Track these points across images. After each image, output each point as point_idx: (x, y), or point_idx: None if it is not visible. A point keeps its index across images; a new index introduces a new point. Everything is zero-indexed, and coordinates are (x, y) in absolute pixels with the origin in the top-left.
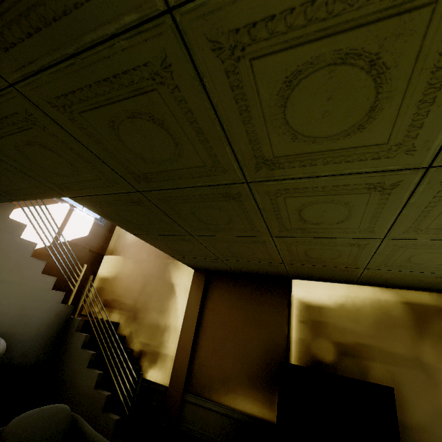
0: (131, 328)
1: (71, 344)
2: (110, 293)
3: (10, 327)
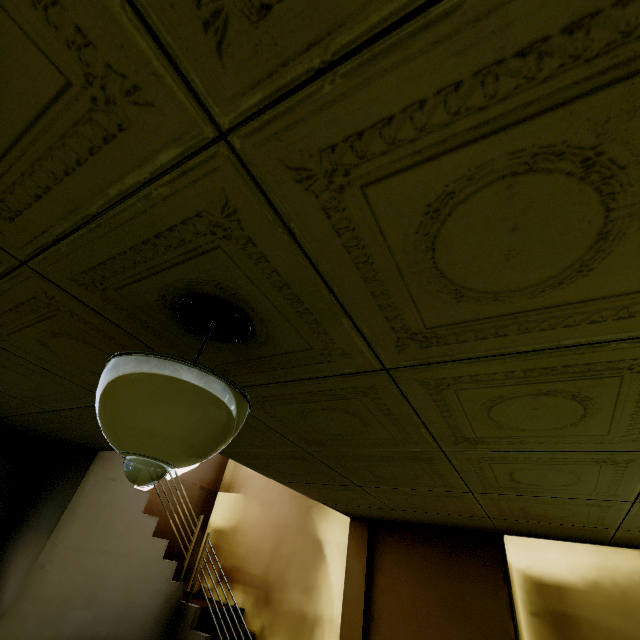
0: (263, 619)
1: None
2: (228, 556)
3: (111, 626)
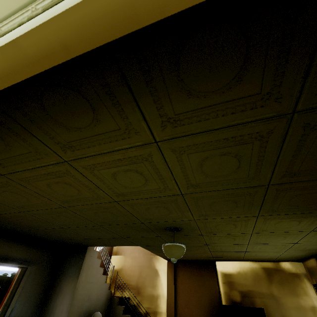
0: (137, 299)
1: (116, 313)
2: (120, 279)
3: (94, 307)
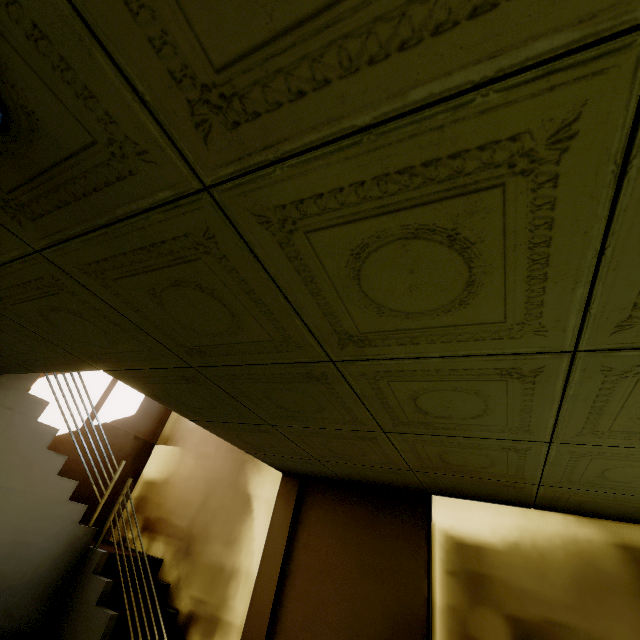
0: (180, 570)
1: (82, 596)
2: (155, 507)
3: None
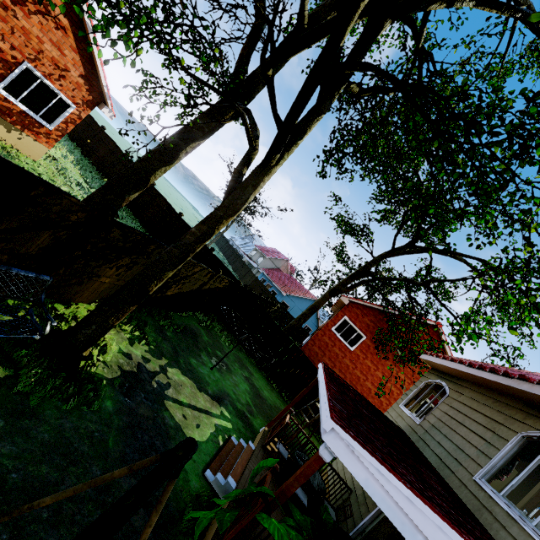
0: None
1: None
2: None
3: None
